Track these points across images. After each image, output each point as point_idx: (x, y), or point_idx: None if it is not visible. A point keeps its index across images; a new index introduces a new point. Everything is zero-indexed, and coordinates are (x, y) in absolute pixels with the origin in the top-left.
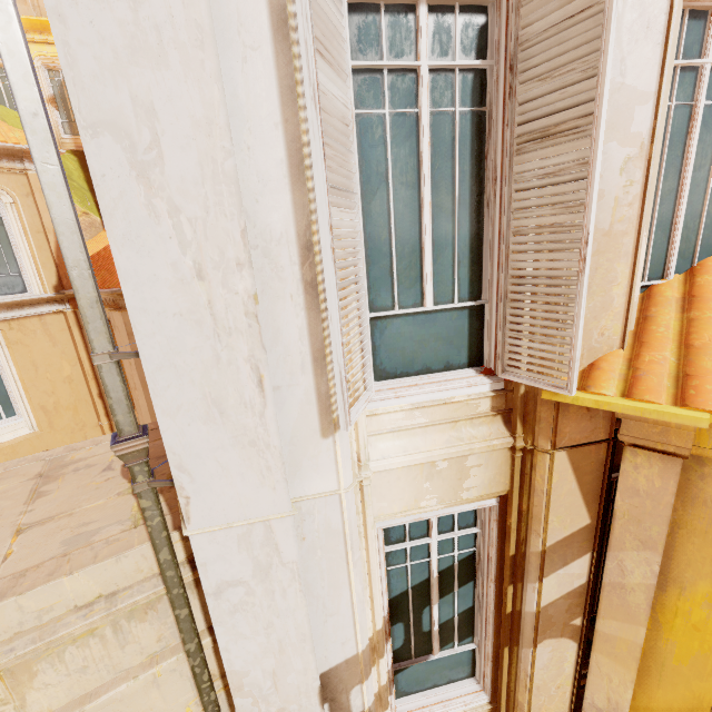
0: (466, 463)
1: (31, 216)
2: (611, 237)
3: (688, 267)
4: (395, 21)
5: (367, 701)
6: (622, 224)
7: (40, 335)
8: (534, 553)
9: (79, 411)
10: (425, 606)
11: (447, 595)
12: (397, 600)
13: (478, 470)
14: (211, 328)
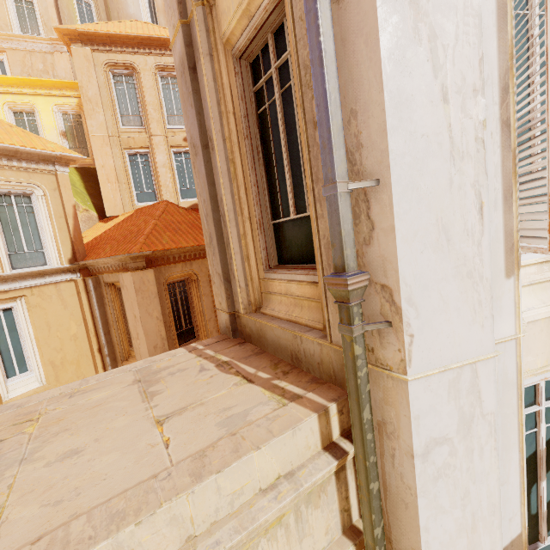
0: None
1: (56, 205)
2: None
3: None
4: None
5: None
6: None
7: (55, 299)
8: None
9: (81, 365)
10: (532, 484)
11: None
12: None
13: None
14: (449, 151)
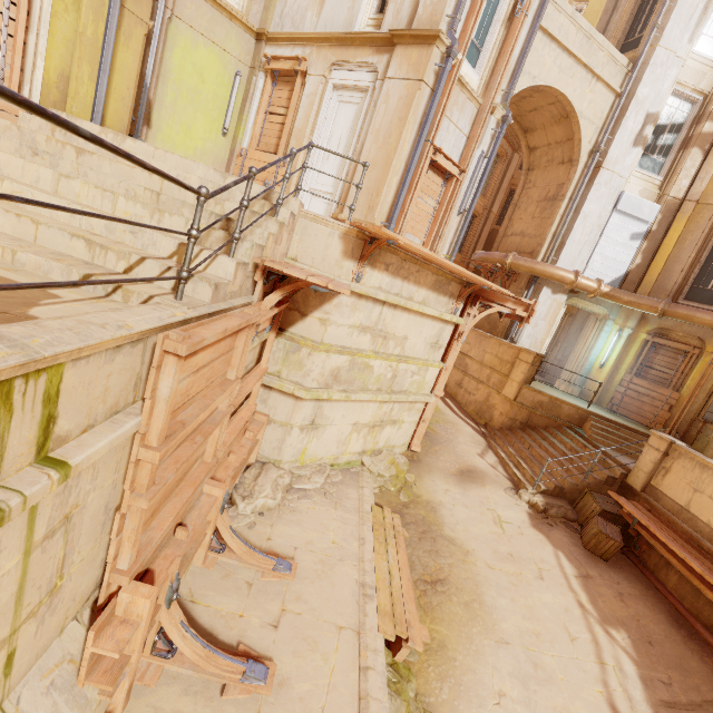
0: (704, 77)
1: None
2: None
3: None
4: None
5: (648, 133)
6: None
7: None
8: (708, 112)
9: None
10: (661, 135)
11: (669, 135)
12: (657, 126)
13: (706, 81)
14: (690, 4)
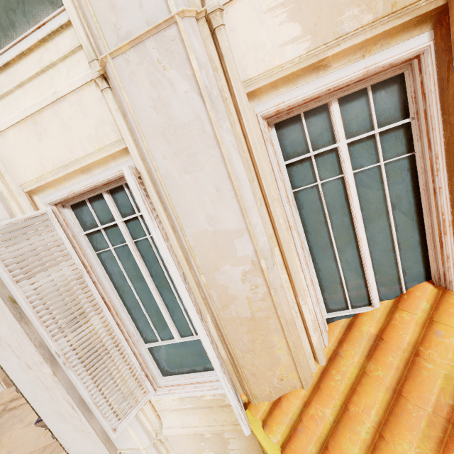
0: (224, 435)
1: None
2: (256, 321)
3: (397, 293)
4: (97, 204)
5: None
6: (262, 312)
7: None
8: None
9: None
10: None
11: None
12: None
13: (234, 440)
14: (44, 386)
